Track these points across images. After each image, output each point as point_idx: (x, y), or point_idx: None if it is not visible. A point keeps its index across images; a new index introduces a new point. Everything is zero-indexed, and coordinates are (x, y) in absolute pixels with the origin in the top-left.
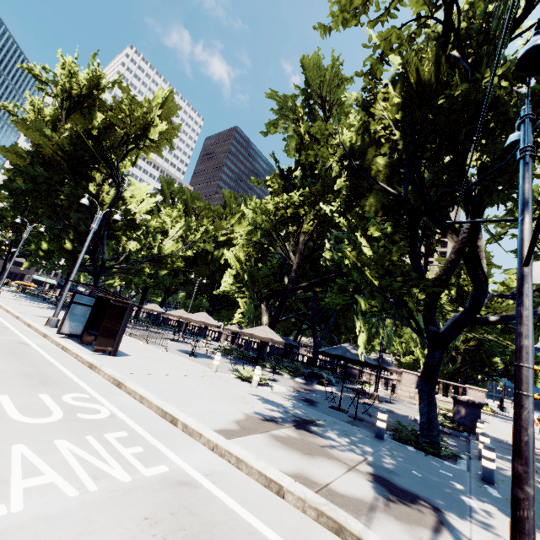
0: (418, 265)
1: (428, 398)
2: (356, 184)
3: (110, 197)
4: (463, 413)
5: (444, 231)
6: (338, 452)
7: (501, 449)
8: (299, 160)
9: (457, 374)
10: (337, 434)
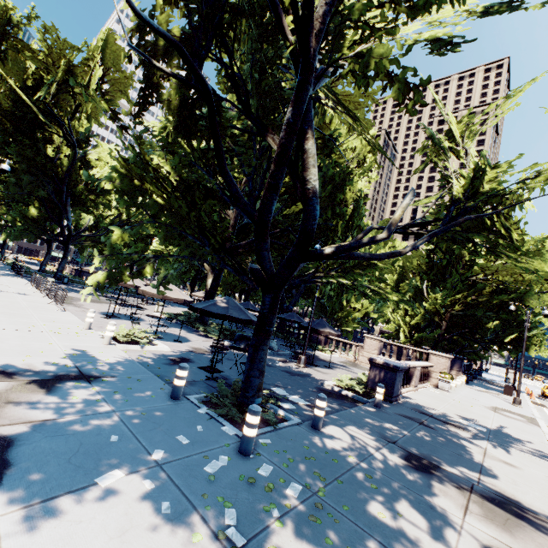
0: (229, 182)
1: (252, 353)
2: (149, 74)
3: (68, 160)
4: (378, 378)
5: (262, 133)
6: (22, 410)
7: (394, 416)
8: None
9: (441, 341)
10: (97, 392)
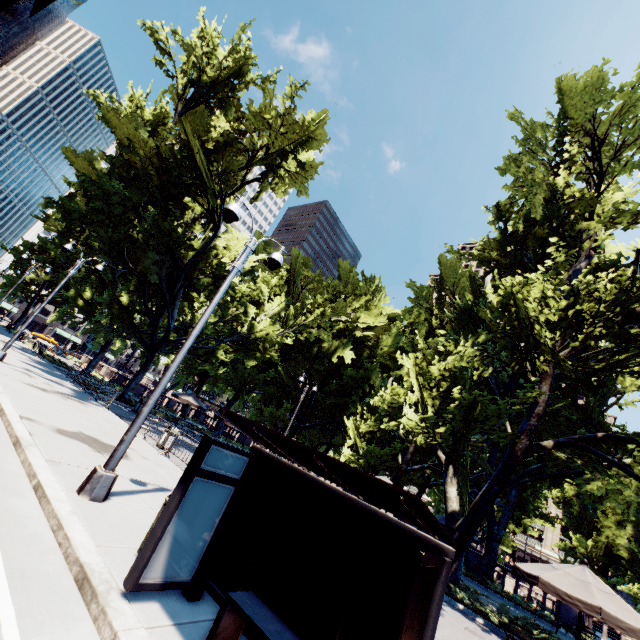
0: None
1: None
2: None
3: (200, 242)
4: None
5: None
6: None
7: None
8: (530, 228)
9: None
10: None
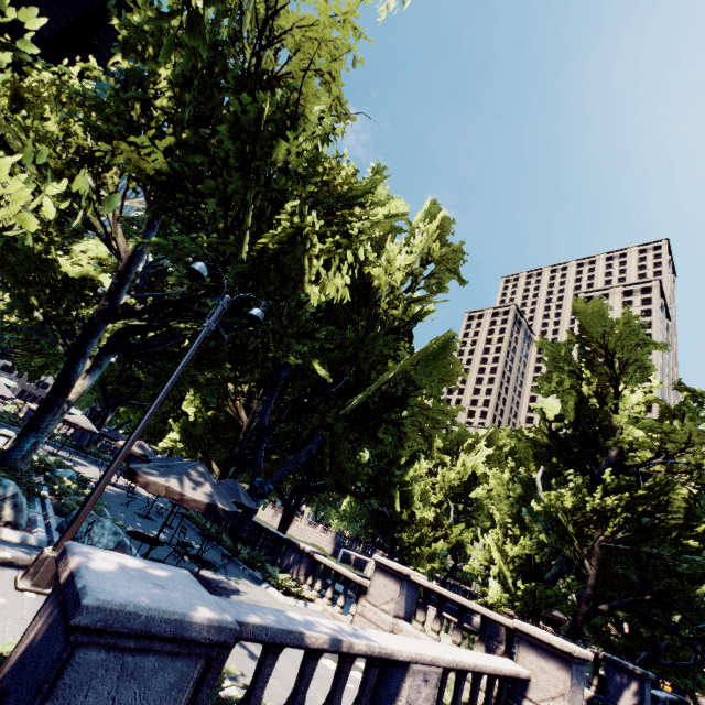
0: None
1: None
2: None
3: None
4: (20, 665)
5: None
6: None
7: None
8: None
9: (589, 617)
10: None
